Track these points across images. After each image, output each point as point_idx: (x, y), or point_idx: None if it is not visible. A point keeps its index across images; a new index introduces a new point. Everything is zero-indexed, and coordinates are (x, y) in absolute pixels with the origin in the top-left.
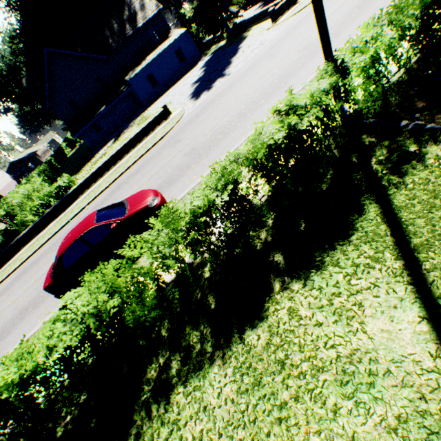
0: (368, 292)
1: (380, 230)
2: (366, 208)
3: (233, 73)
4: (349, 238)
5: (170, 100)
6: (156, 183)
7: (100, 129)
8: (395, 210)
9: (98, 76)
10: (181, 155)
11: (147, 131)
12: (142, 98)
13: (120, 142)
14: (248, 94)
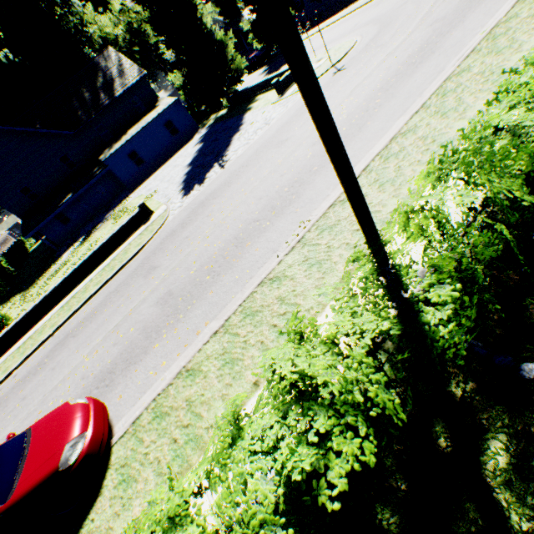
0: None
1: None
2: None
3: (231, 161)
4: None
5: (156, 188)
6: (110, 354)
7: (68, 219)
8: None
9: (63, 155)
10: (153, 300)
11: (119, 239)
12: (123, 181)
13: (89, 244)
14: (249, 203)
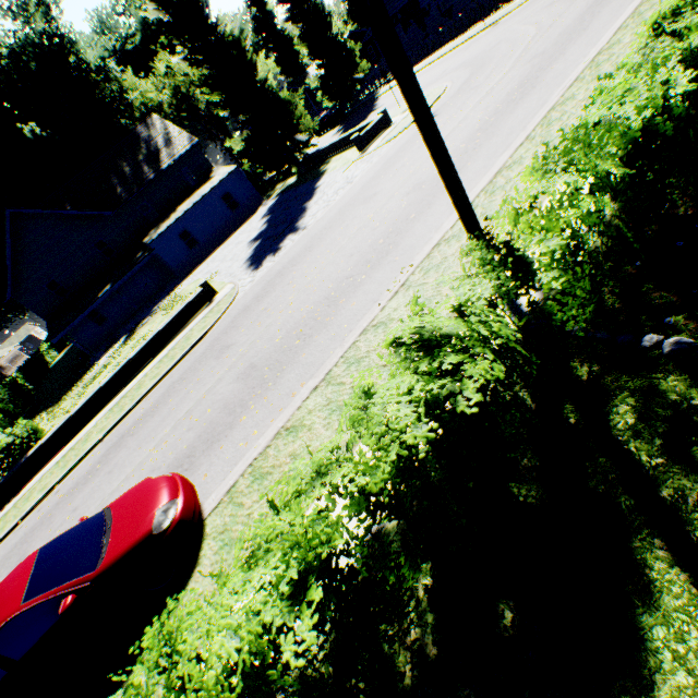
0: None
1: None
2: (659, 579)
3: (310, 226)
4: (648, 689)
5: (217, 269)
6: (184, 440)
7: (104, 319)
8: None
9: (99, 240)
10: (231, 377)
11: (177, 326)
12: (173, 267)
13: (135, 342)
14: (338, 263)
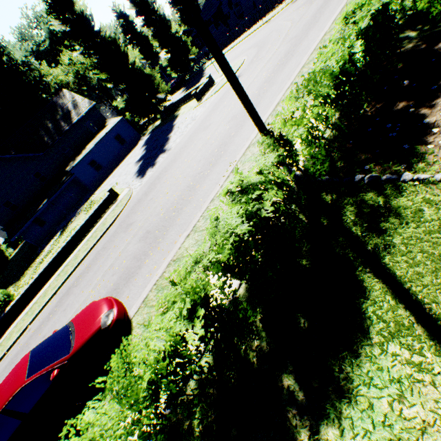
0: (437, 430)
1: (400, 317)
2: (368, 285)
3: (173, 147)
4: (367, 334)
5: (116, 181)
6: (111, 281)
7: (44, 222)
8: (404, 284)
9: (36, 172)
10: (136, 240)
11: (96, 218)
12: (87, 184)
13: (68, 233)
14: (192, 166)
